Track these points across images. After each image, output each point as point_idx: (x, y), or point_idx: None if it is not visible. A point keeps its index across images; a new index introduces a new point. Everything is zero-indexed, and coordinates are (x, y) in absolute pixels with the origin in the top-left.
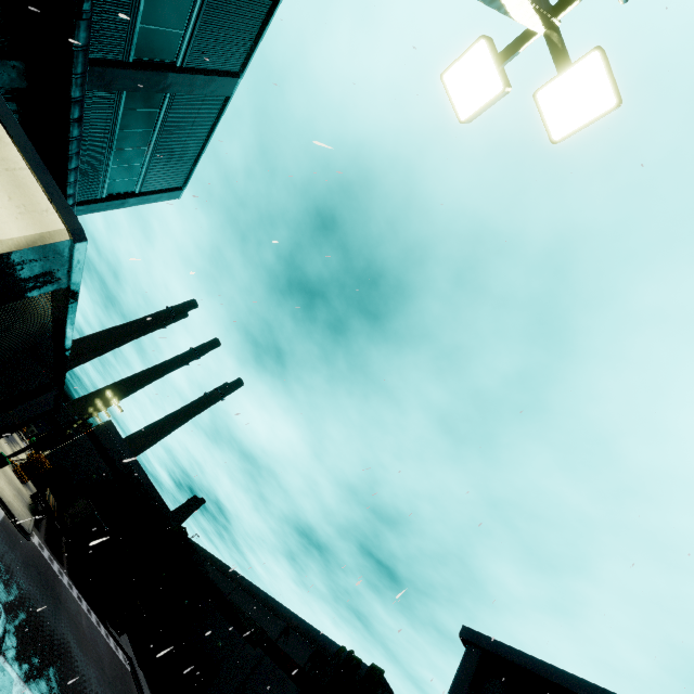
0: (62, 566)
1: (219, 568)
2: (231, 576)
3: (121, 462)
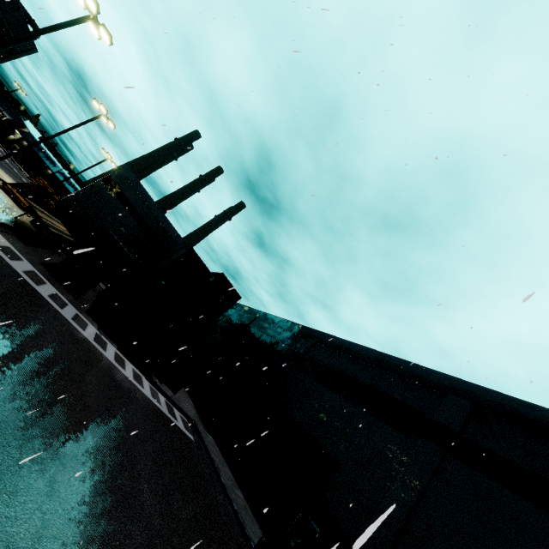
0: (73, 299)
1: (279, 324)
2: (301, 331)
3: (149, 217)
